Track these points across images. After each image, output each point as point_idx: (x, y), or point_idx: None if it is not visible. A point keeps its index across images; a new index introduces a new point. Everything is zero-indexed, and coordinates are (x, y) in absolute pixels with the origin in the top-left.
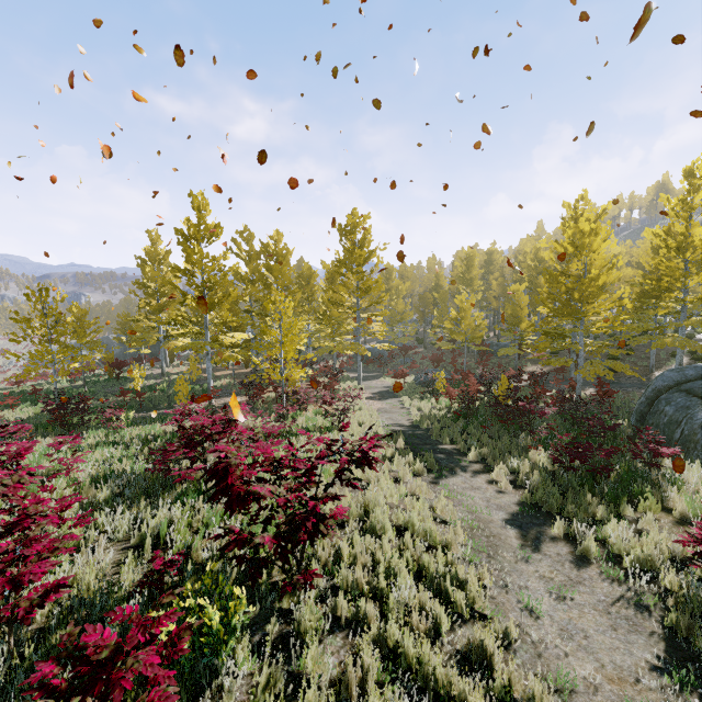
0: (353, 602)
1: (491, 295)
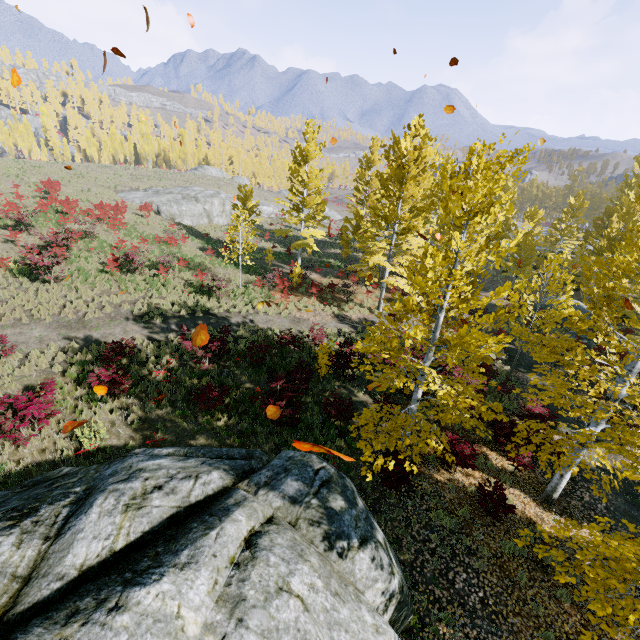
0: (38, 292)
1: None
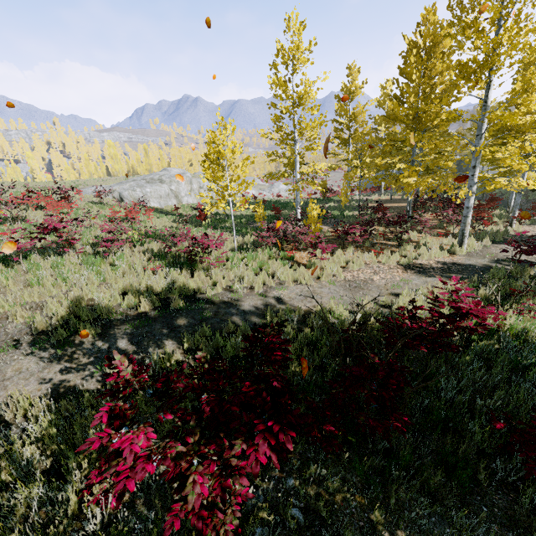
0: None
1: None
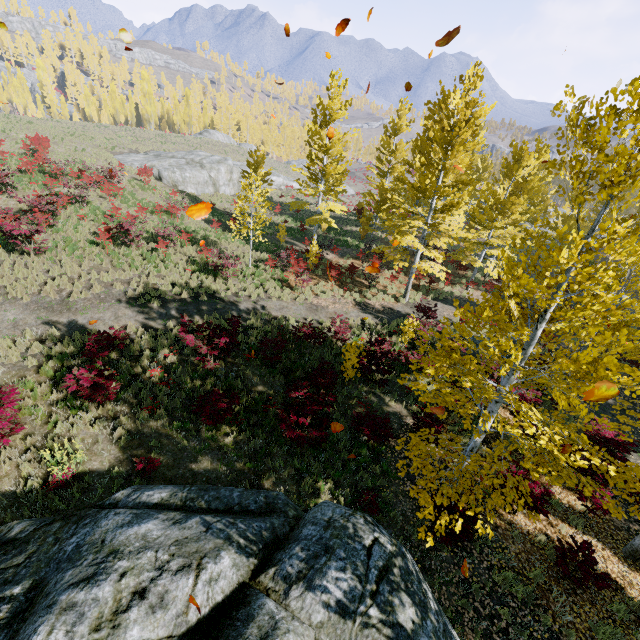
0: (15, 266)
1: None
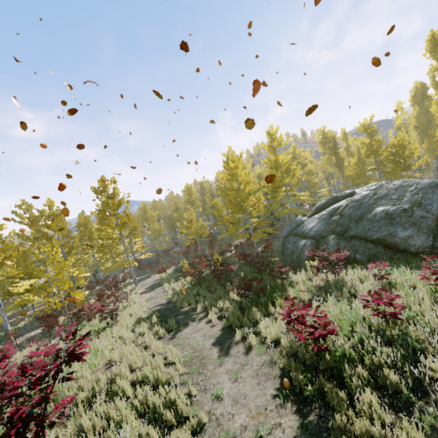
0: None
1: (208, 207)
